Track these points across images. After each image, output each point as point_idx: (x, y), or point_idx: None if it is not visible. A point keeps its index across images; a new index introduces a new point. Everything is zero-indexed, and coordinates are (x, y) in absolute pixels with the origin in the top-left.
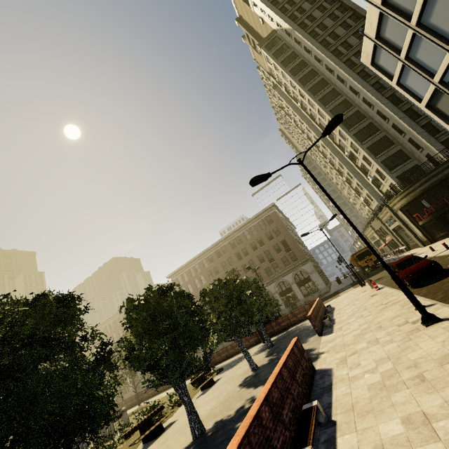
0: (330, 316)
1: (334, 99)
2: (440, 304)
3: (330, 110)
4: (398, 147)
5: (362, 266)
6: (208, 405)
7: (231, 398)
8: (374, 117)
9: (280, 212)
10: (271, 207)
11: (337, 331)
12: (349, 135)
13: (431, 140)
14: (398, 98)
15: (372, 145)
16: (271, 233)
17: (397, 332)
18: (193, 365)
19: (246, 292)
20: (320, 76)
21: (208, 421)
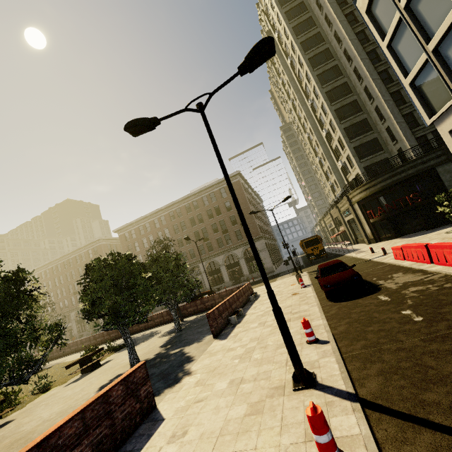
0: (247, 307)
1: (326, 62)
2: (333, 345)
3: (318, 74)
4: (374, 135)
5: (307, 253)
6: (50, 410)
7: (71, 410)
8: (361, 94)
9: (246, 183)
10: (235, 175)
11: (230, 338)
12: (330, 110)
13: (408, 133)
14: (390, 76)
15: (350, 126)
16: (230, 203)
17: (265, 379)
18: (2, 377)
19: (143, 275)
20: (318, 29)
21: (9, 451)
